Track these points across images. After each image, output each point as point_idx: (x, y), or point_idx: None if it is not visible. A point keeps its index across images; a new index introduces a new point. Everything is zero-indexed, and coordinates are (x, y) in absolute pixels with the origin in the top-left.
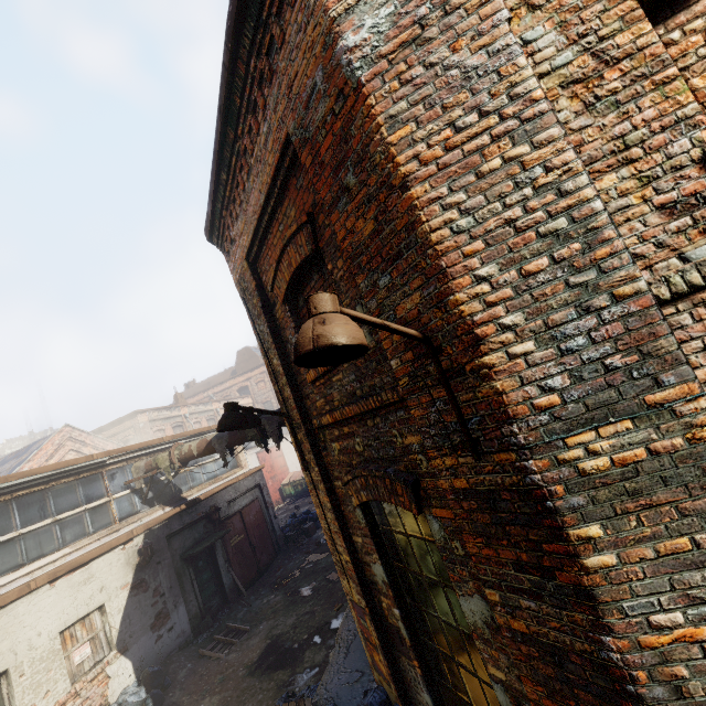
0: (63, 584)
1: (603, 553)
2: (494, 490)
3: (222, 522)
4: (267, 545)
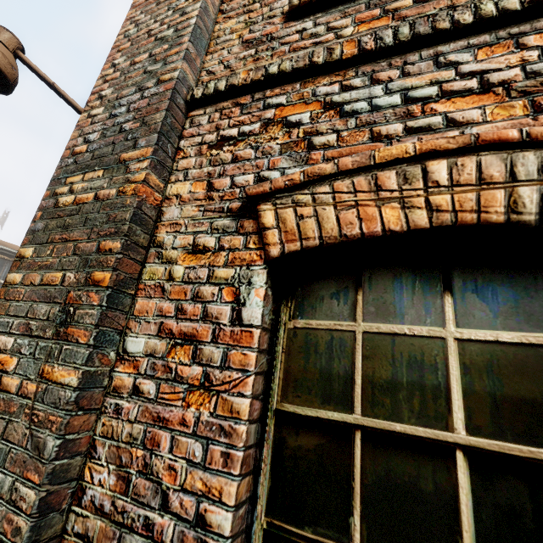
0: None
1: (20, 271)
2: None
3: None
4: None
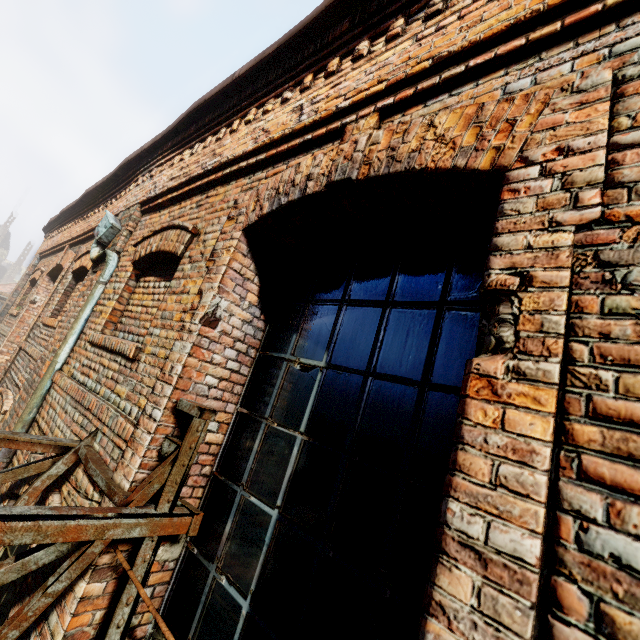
0: None
1: None
2: None
3: None
4: None
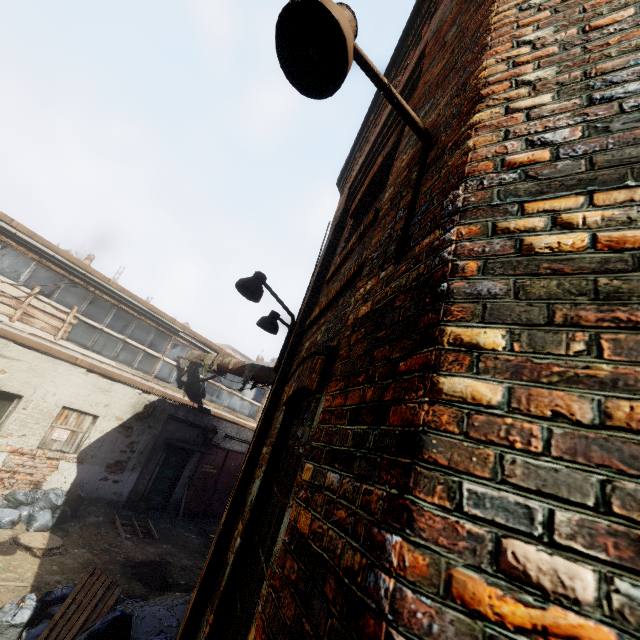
0: (92, 378)
1: (485, 377)
2: (392, 299)
3: (211, 445)
4: (226, 498)
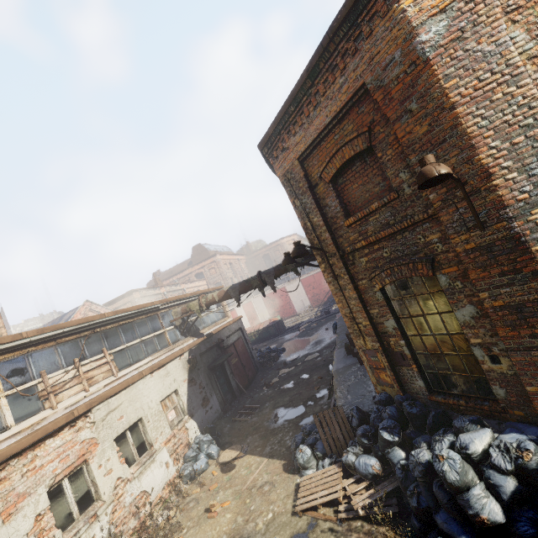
0: (156, 375)
1: None
2: (491, 242)
3: (225, 349)
4: (250, 366)
